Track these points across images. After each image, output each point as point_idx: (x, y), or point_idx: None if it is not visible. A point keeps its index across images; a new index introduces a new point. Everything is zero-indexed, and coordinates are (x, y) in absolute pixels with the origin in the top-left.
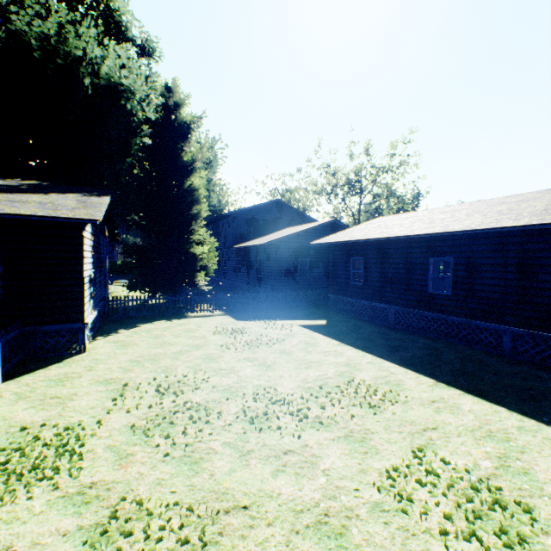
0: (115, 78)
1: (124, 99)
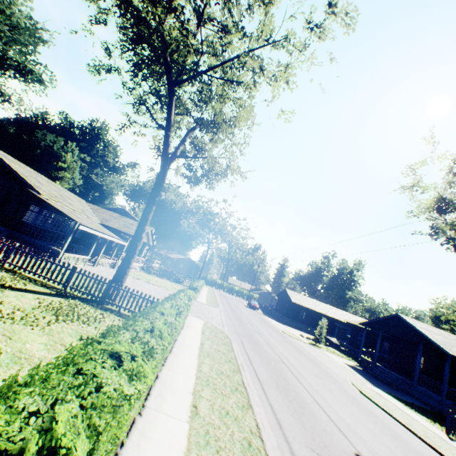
0: (59, 152)
1: (62, 158)
